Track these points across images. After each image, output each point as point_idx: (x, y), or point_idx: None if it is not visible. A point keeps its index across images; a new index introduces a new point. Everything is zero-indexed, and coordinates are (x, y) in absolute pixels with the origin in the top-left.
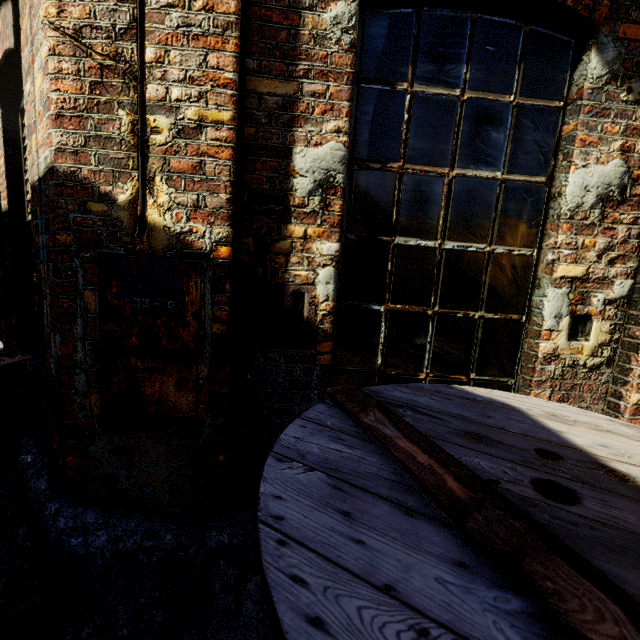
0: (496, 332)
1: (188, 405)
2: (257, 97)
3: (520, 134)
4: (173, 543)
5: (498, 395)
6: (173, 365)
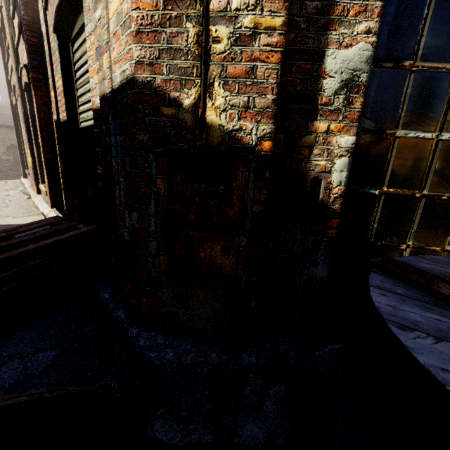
0: None
1: (230, 266)
2: (299, 3)
3: None
4: (217, 360)
5: None
6: (220, 236)
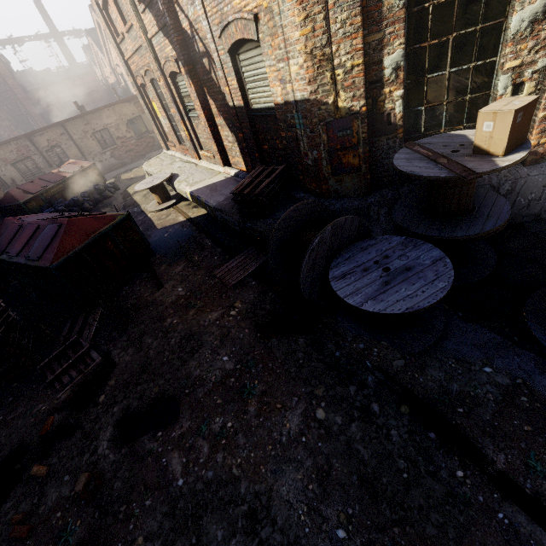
0: (476, 103)
1: (357, 163)
2: (368, 45)
3: (488, 3)
4: (357, 204)
5: (462, 132)
6: (351, 151)
